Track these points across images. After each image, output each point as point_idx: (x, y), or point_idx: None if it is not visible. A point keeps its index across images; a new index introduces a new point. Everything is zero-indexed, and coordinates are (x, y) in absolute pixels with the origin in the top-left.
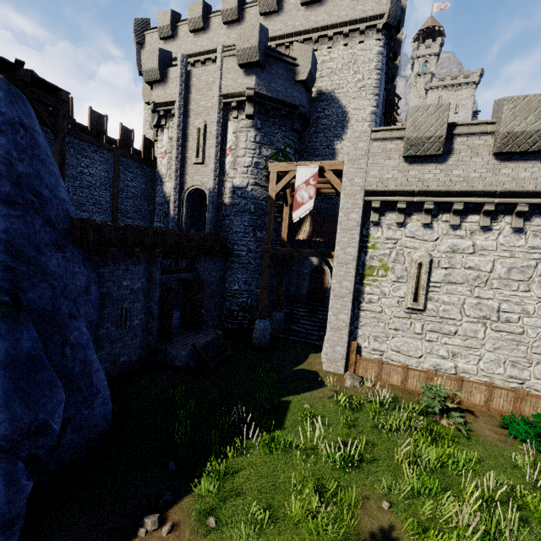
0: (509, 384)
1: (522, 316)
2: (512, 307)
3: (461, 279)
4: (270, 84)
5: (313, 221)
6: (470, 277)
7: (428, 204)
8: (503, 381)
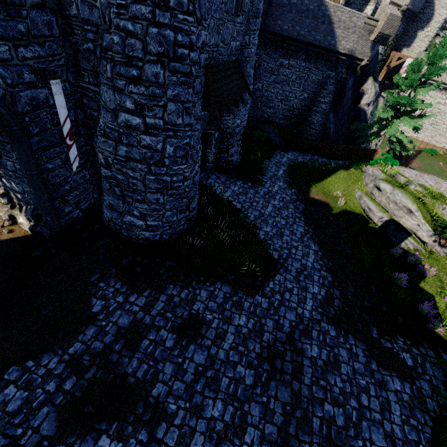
0: (427, 142)
1: (442, 125)
2: (441, 122)
3: (434, 112)
4: (414, 2)
5: (388, 72)
6: (437, 112)
7: (441, 87)
8: (426, 141)
